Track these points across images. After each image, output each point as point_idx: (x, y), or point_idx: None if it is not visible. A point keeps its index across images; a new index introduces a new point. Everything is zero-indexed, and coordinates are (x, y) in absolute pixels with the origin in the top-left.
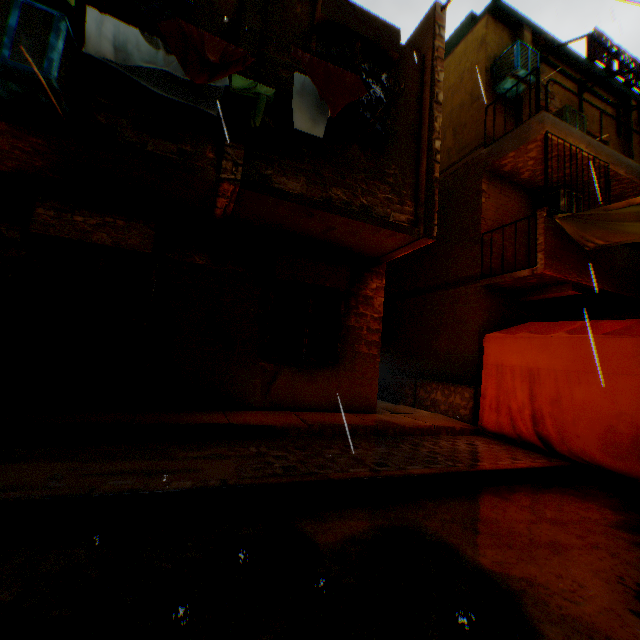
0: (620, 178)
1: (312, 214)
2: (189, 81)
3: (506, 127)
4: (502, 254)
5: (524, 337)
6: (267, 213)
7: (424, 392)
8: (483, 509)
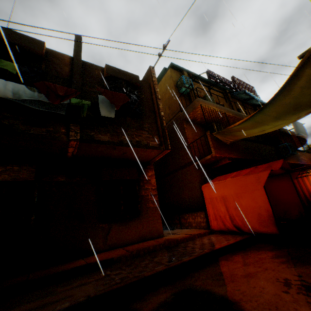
0: (231, 116)
1: (115, 148)
2: (50, 102)
3: (187, 103)
4: (199, 151)
5: (216, 183)
6: (94, 151)
7: (184, 219)
8: (219, 268)
